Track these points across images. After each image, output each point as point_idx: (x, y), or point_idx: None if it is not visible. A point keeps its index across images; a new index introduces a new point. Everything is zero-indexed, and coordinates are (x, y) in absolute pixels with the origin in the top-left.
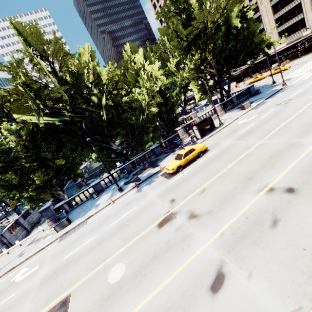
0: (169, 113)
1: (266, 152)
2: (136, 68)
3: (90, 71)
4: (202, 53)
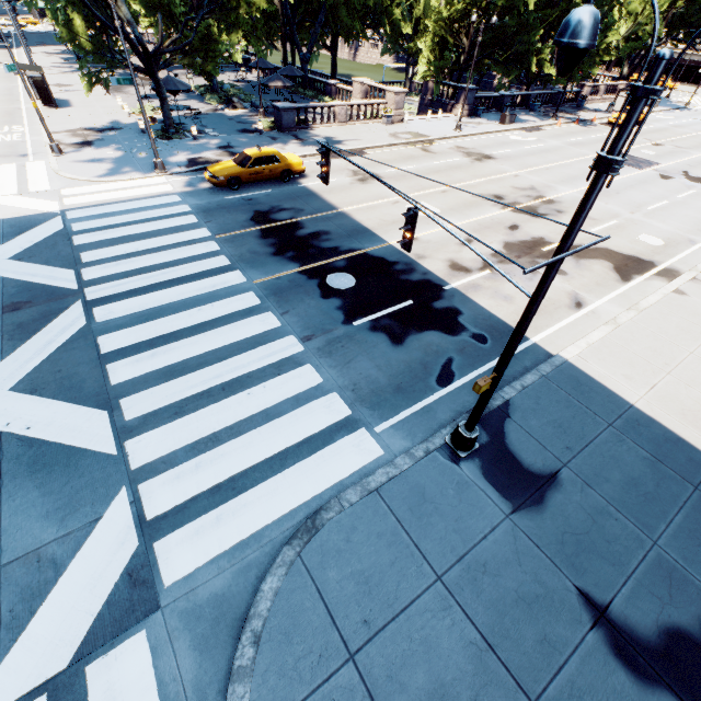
0: None
1: None
2: None
3: None
4: None
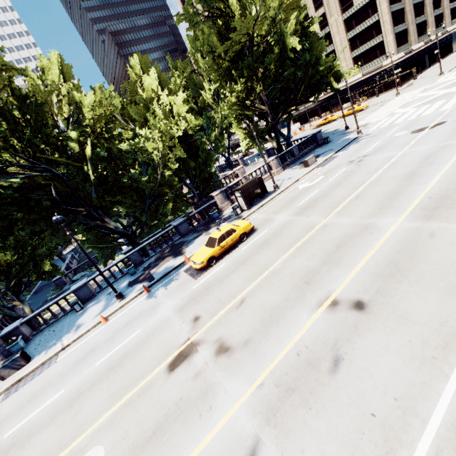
0: (201, 169)
1: (331, 239)
2: (145, 97)
3: (64, 99)
4: (248, 82)
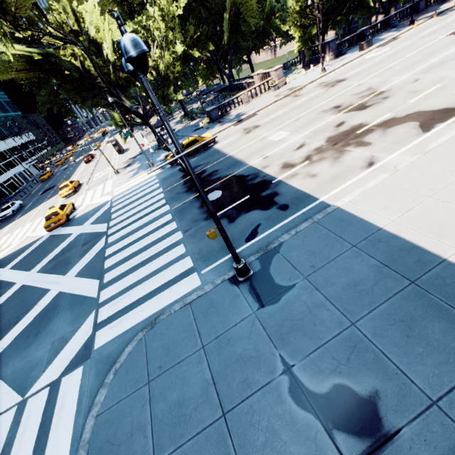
0: None
1: None
2: None
3: None
4: None
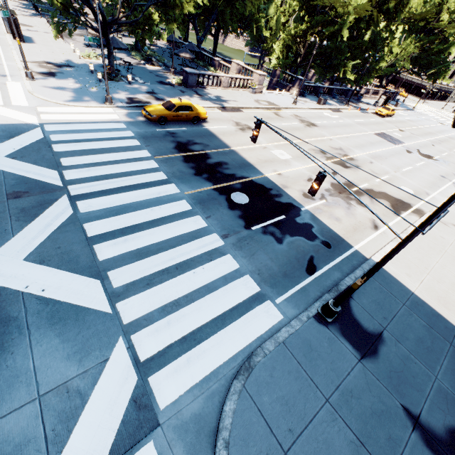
0: None
1: (426, 131)
2: None
3: None
4: (419, 44)
